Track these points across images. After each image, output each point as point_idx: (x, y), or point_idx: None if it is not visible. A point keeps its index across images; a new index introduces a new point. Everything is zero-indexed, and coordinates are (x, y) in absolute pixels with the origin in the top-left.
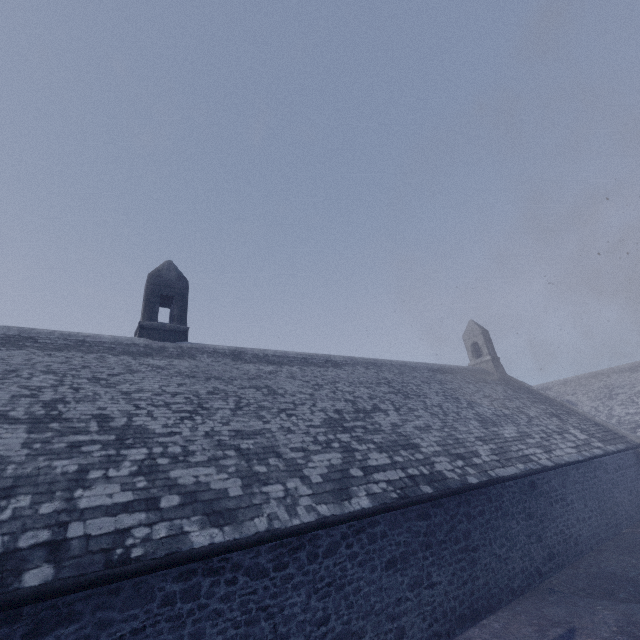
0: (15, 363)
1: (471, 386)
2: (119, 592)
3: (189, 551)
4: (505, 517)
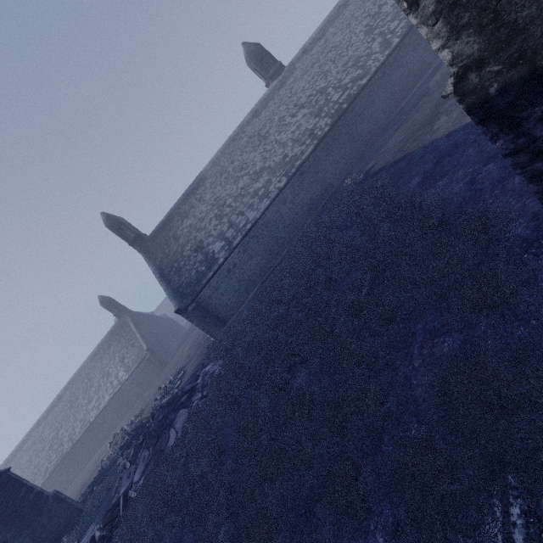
0: (269, 114)
1: None
2: (358, 100)
3: (364, 84)
4: None
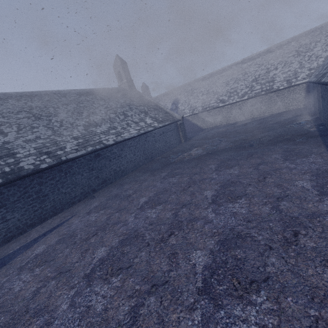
0: None
1: (101, 102)
2: None
3: None
4: (72, 175)
